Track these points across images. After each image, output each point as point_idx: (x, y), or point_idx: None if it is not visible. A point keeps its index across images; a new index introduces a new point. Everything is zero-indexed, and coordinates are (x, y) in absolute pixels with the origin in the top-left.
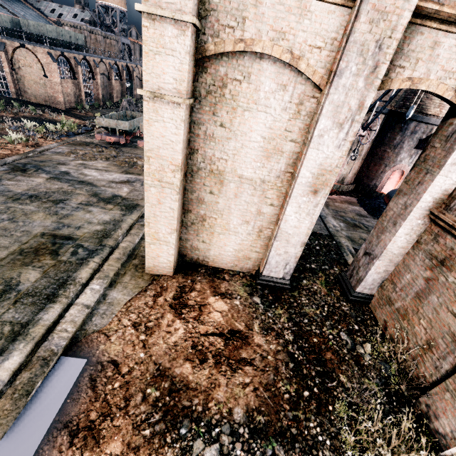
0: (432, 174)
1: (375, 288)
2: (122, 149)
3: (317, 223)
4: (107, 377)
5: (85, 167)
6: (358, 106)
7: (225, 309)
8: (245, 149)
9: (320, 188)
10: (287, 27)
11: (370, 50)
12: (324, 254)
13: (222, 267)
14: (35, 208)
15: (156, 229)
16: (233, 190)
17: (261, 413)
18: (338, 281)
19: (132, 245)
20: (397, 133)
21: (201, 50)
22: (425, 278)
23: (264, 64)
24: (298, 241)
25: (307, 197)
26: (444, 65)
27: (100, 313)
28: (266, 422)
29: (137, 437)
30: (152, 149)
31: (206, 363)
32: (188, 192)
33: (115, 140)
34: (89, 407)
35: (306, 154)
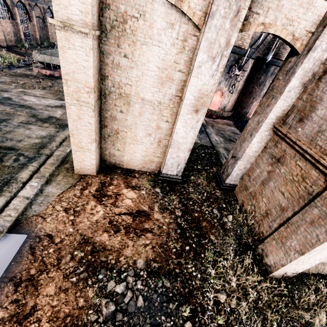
0: (275, 99)
1: (238, 180)
2: (56, 81)
3: (204, 138)
4: (44, 245)
5: (25, 94)
6: (225, 43)
7: (134, 197)
8: (145, 76)
9: (200, 108)
10: None
11: None
12: (207, 159)
13: (134, 168)
14: None
15: (79, 139)
16: (138, 110)
17: (156, 262)
18: (215, 176)
19: (64, 153)
20: (262, 74)
21: None
22: (267, 171)
23: (156, 4)
24: (186, 148)
25: (191, 115)
26: (286, 14)
27: (38, 203)
28: (159, 267)
29: (67, 282)
30: (69, 73)
31: (119, 232)
32: (103, 111)
33: (50, 73)
34: (29, 266)
35: (189, 81)
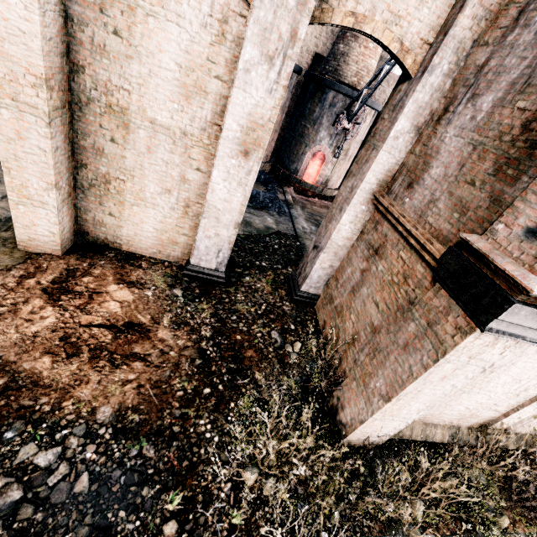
0: (377, 150)
1: (321, 287)
2: None
3: (285, 223)
4: None
5: None
6: (290, 35)
7: (129, 299)
8: (155, 79)
9: (252, 149)
10: None
11: None
12: (282, 253)
13: (142, 253)
14: None
15: (22, 180)
16: (144, 141)
17: (137, 412)
18: (288, 281)
19: (5, 213)
20: None
21: None
22: (361, 270)
23: None
24: (230, 220)
25: (237, 160)
26: (390, 3)
27: None
28: (141, 421)
29: None
30: None
31: (78, 357)
32: (78, 135)
33: None
34: None
35: (230, 95)
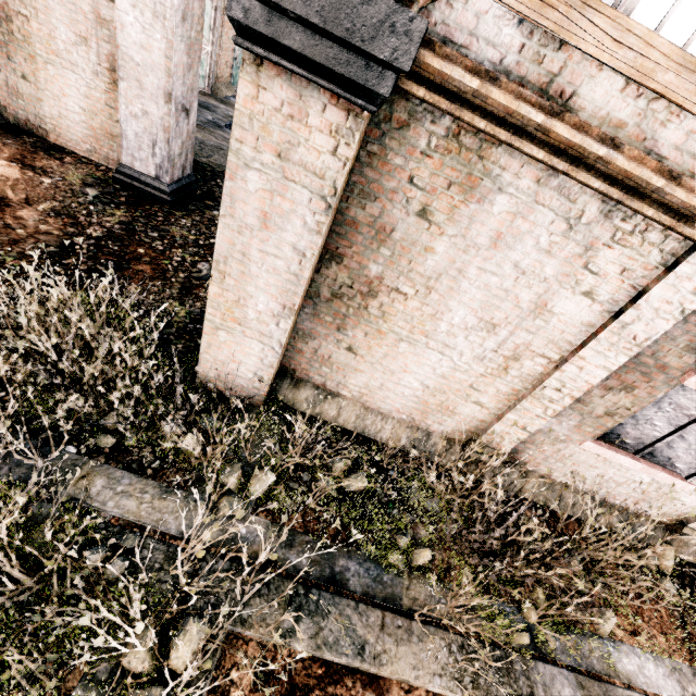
0: None
1: None
2: None
3: None
4: None
5: None
6: None
7: (11, 176)
8: None
9: None
10: None
11: None
12: None
13: (75, 150)
14: None
15: None
16: None
17: None
18: None
19: None
20: None
21: None
22: None
23: None
24: (157, 86)
25: None
26: None
27: None
28: None
29: None
30: None
31: None
32: None
33: None
34: None
35: None
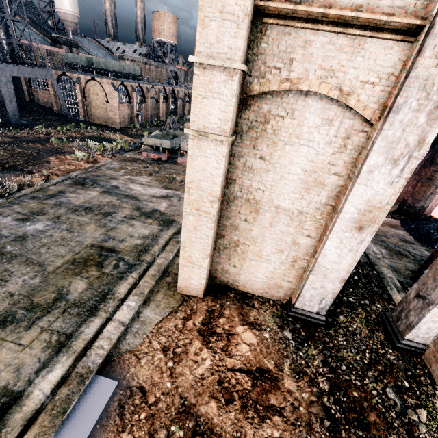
0: None
1: (430, 337)
2: (163, 165)
3: None
4: (135, 405)
5: (131, 182)
6: (417, 142)
7: (253, 342)
8: (284, 180)
9: (366, 225)
10: (337, 65)
11: (436, 84)
12: (363, 285)
13: (252, 292)
14: (89, 220)
15: (190, 253)
16: (268, 219)
17: None
18: (382, 321)
19: (166, 262)
20: None
21: (246, 91)
22: None
23: (309, 100)
24: (337, 276)
25: (350, 233)
26: None
27: (133, 332)
28: None
29: None
30: (193, 181)
31: (232, 404)
32: (223, 219)
33: (158, 156)
34: (115, 437)
35: (351, 189)
